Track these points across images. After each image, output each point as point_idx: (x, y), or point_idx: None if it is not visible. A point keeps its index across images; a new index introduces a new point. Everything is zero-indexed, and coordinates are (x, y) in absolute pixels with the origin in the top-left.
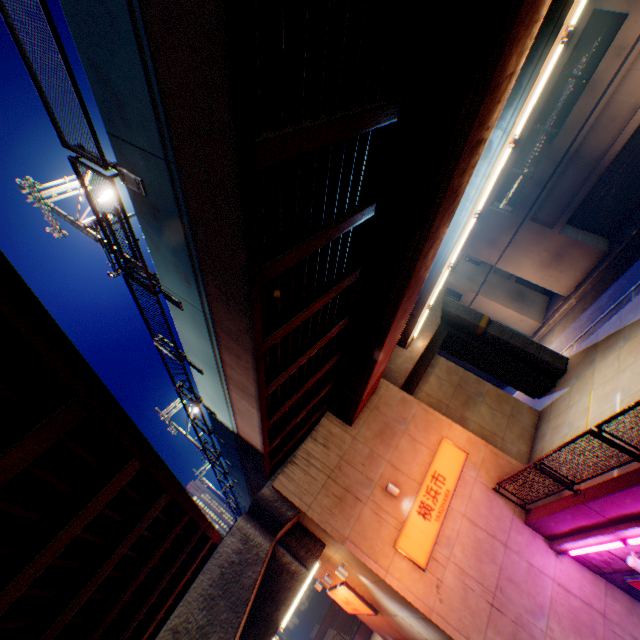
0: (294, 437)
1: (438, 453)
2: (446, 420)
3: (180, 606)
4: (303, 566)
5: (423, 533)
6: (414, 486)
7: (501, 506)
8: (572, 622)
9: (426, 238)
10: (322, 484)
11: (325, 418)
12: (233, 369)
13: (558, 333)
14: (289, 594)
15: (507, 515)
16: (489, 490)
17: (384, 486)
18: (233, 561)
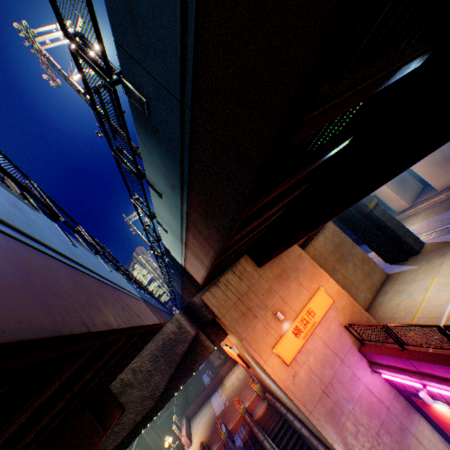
0: (220, 270)
1: (315, 297)
2: (326, 275)
3: (137, 357)
4: (212, 344)
5: (292, 345)
6: (293, 315)
7: (346, 337)
8: (368, 409)
9: (387, 181)
10: (234, 303)
11: (243, 259)
12: (194, 246)
13: (421, 219)
14: (202, 357)
15: (348, 343)
16: (341, 326)
17: (274, 311)
18: (171, 338)
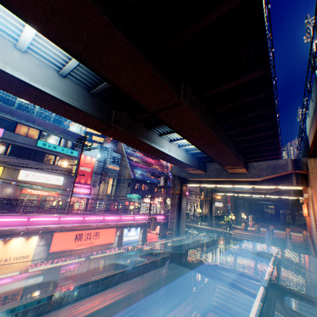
0: None
1: None
2: None
3: (261, 162)
4: (295, 183)
5: None
6: None
7: None
8: None
9: None
10: None
11: None
12: (313, 123)
13: None
14: (285, 184)
15: None
16: None
17: None
18: (278, 165)
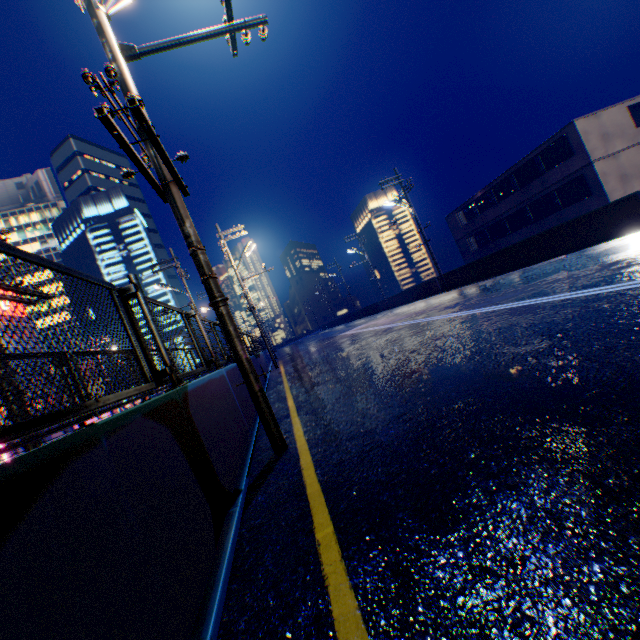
0: None
1: None
2: None
3: None
4: None
5: None
6: None
7: None
8: None
9: None
10: None
11: None
12: None
13: None
14: None
15: None
16: None
17: None
18: None
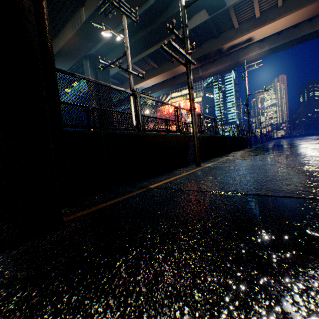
0: None
1: None
2: None
3: None
4: None
5: None
6: None
7: None
8: None
9: None
10: None
11: None
12: None
13: None
14: None
15: None
16: None
17: None
18: None
